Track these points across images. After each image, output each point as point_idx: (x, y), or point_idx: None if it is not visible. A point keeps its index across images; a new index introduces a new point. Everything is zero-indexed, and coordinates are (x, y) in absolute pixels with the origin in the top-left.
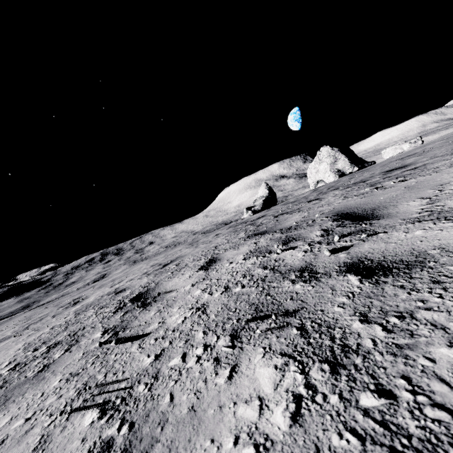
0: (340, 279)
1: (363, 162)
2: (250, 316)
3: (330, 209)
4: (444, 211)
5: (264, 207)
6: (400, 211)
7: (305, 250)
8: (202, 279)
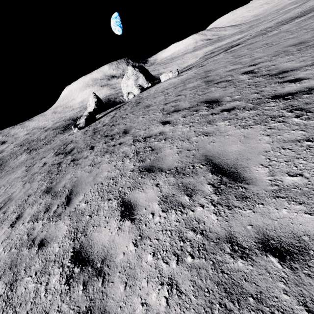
0: (34, 249)
1: (154, 79)
2: (8, 268)
3: (77, 178)
4: (75, 211)
5: (87, 124)
6: (74, 203)
7: (43, 223)
8: (7, 237)
